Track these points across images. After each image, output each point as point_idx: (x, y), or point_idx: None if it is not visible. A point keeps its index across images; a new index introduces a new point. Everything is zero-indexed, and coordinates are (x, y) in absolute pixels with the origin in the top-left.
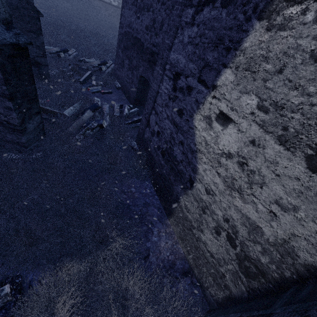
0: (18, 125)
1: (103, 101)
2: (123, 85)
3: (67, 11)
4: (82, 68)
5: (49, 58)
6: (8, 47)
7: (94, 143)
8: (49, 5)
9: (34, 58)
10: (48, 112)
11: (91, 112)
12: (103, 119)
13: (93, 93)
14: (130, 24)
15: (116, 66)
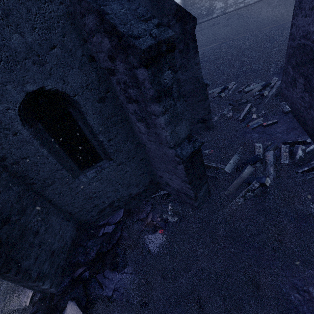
0: (193, 196)
1: (265, 138)
2: (293, 108)
3: (226, 35)
4: (242, 102)
5: (212, 102)
6: (189, 157)
7: (254, 207)
8: (212, 40)
9: (202, 117)
10: (212, 167)
11: (251, 167)
12: (265, 177)
13: (253, 129)
14: (306, 34)
15: (283, 85)
